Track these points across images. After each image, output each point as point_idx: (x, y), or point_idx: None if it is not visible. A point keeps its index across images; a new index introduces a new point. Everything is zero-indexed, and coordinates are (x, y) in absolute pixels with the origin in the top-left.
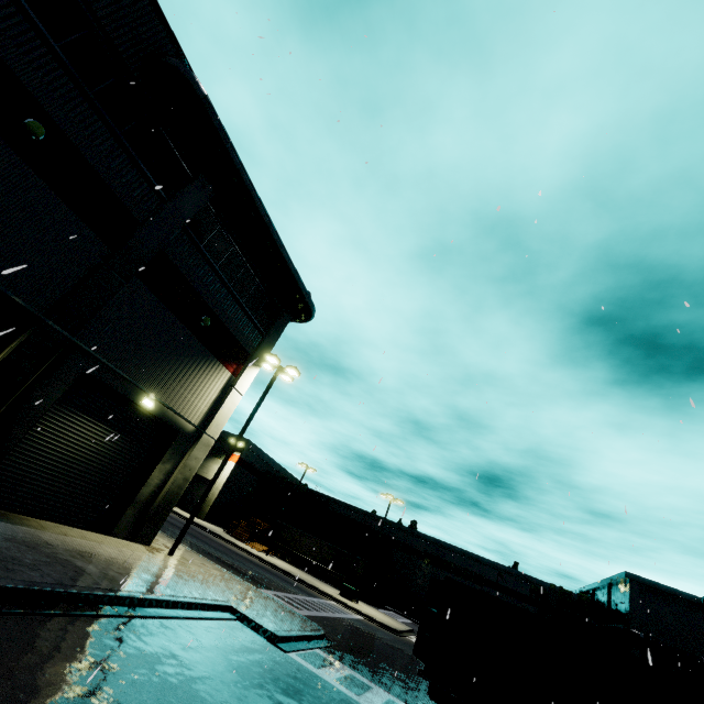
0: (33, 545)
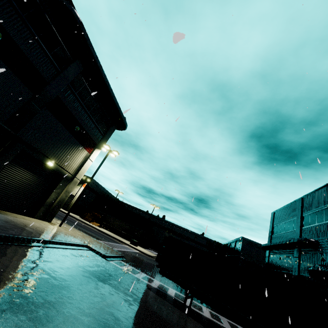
0: (6, 221)
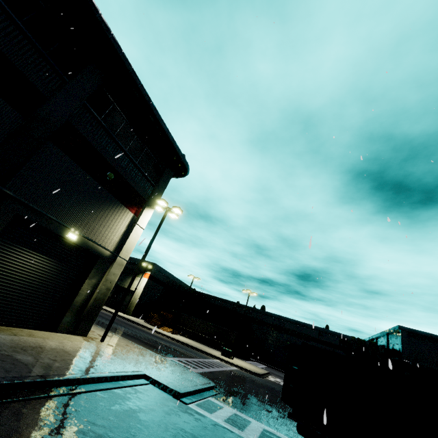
0: None
